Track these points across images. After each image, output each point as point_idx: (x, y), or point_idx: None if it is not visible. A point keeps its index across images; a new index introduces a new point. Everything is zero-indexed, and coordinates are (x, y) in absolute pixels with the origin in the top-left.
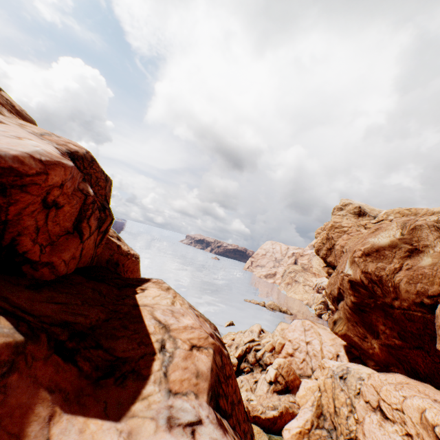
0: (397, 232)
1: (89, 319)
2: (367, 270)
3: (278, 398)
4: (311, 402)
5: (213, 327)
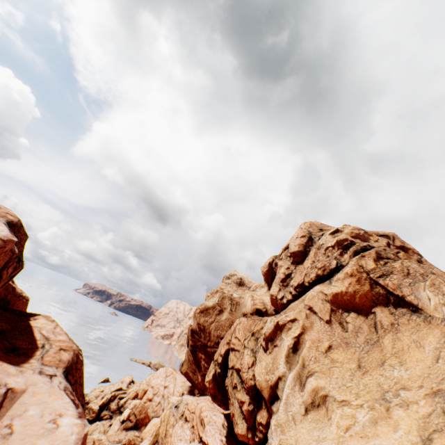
0: (217, 299)
1: (4, 327)
2: (200, 322)
3: (125, 434)
4: (151, 433)
5: (79, 348)
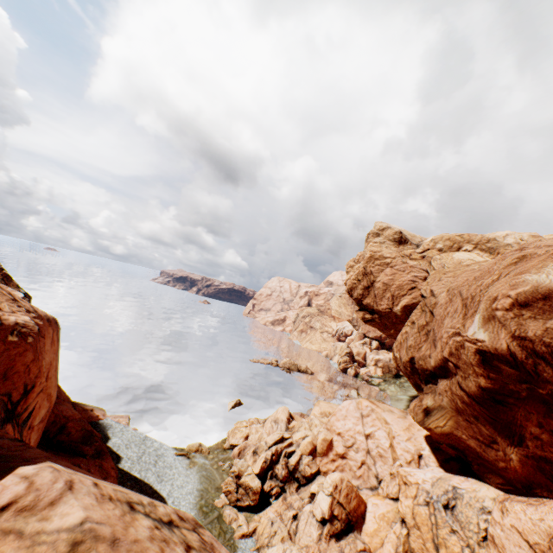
0: None
1: None
2: (525, 334)
3: (339, 549)
4: (393, 547)
5: None
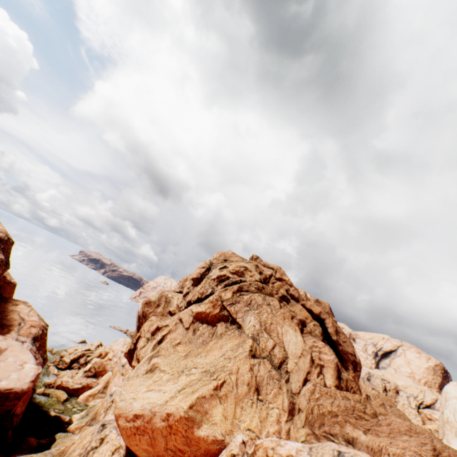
0: (158, 296)
1: None
2: (144, 311)
3: (86, 379)
4: (104, 381)
5: (47, 324)
